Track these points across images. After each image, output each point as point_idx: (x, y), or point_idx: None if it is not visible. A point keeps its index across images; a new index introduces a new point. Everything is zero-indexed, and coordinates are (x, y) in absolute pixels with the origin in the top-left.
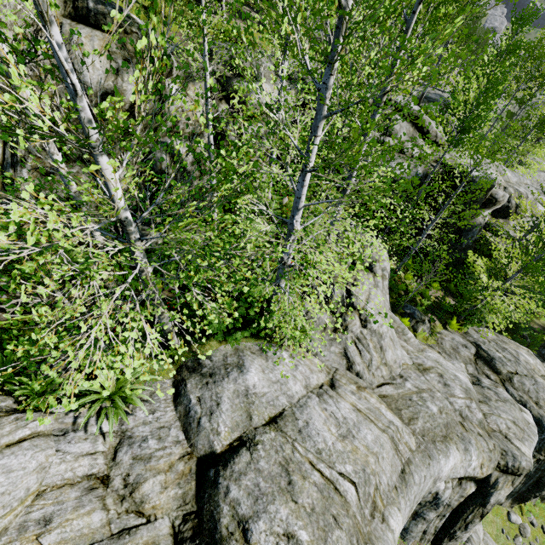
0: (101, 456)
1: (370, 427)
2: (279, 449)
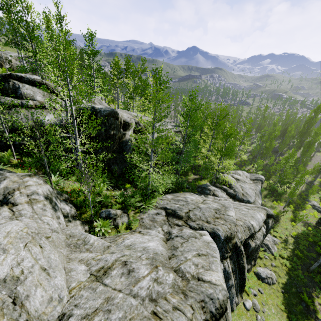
0: None
1: None
2: None
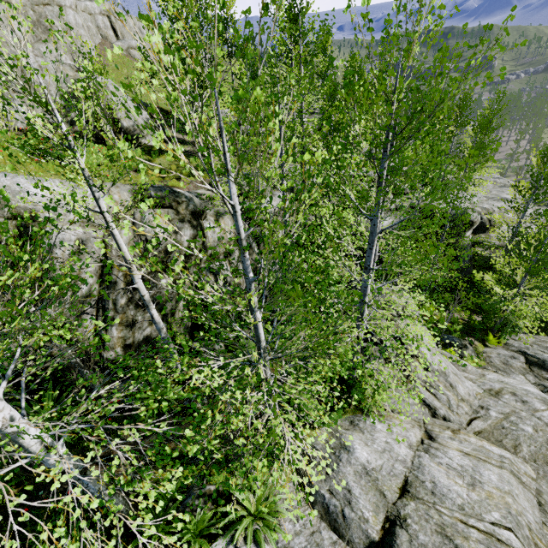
0: None
1: (488, 468)
2: (427, 517)
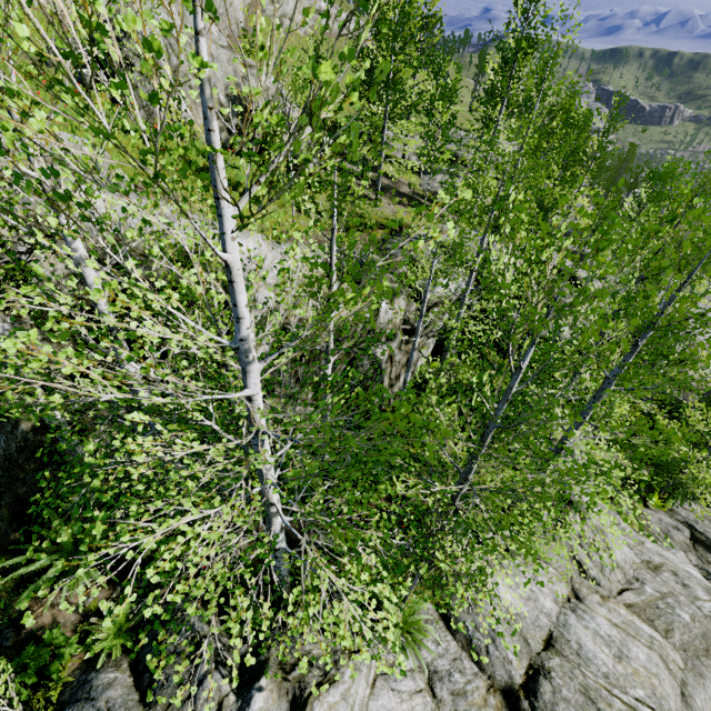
0: (426, 693)
1: (637, 645)
2: (571, 675)
